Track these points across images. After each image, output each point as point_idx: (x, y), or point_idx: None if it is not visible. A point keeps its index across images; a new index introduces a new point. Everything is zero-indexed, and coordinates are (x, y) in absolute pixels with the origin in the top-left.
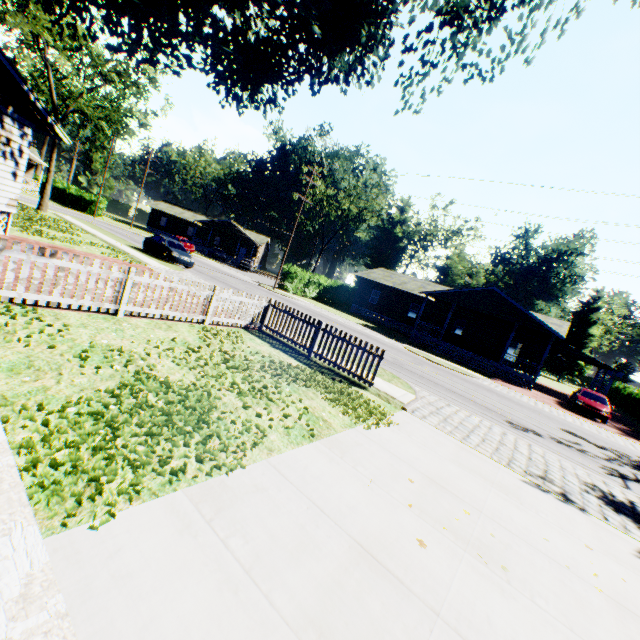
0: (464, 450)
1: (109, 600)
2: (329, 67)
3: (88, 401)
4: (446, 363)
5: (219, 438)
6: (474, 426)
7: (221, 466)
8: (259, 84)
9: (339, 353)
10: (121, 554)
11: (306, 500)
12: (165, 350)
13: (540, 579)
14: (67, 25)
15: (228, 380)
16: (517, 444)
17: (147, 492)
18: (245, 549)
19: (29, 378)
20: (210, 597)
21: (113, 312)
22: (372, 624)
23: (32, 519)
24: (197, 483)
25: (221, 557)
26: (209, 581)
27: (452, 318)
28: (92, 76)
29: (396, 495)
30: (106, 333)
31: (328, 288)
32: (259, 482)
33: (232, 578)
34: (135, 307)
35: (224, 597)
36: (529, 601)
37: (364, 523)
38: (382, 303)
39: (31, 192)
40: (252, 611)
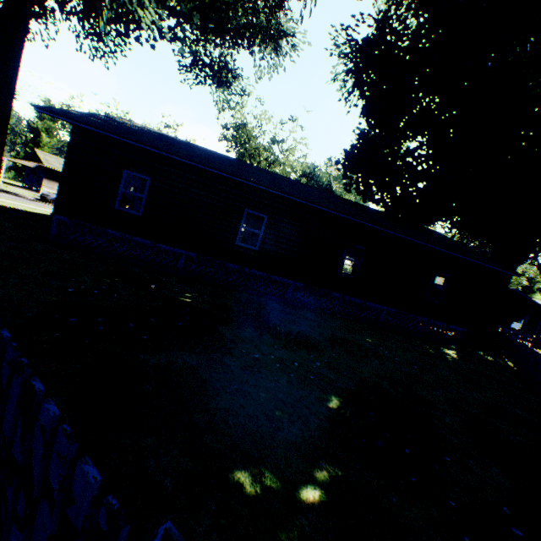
0: None
1: None
2: None
3: None
4: None
5: None
6: None
7: None
8: None
9: None
10: None
11: None
12: None
13: None
14: None
15: None
16: None
17: None
18: None
19: None
20: None
21: None
22: None
23: None
24: None
25: None
26: None
27: None
28: None
29: None
30: None
31: None
32: None
33: None
34: None
35: None
36: None
37: None
38: None
39: None
40: None
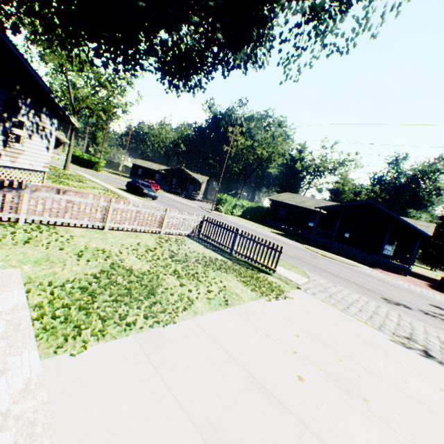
0: (343, 317)
1: (77, 398)
2: (233, 59)
3: (79, 280)
4: (336, 257)
5: (161, 304)
6: (353, 300)
7: (160, 321)
8: (189, 76)
9: (251, 250)
10: (88, 372)
11: (217, 345)
12: (132, 250)
13: (396, 410)
14: (75, 56)
15: (172, 268)
16: (388, 314)
17: (109, 335)
18: (169, 374)
19: (46, 267)
20: (142, 402)
21: (102, 228)
22: (255, 429)
23: (35, 346)
24: (143, 331)
25: (152, 378)
26: (143, 392)
27: (341, 225)
28: (94, 85)
29: (284, 345)
30: (96, 240)
31: (249, 208)
32: (185, 332)
33: (158, 391)
34: (115, 224)
35: (151, 402)
36: (384, 424)
37: (257, 362)
38: (288, 217)
39: (61, 159)
40: (169, 413)
